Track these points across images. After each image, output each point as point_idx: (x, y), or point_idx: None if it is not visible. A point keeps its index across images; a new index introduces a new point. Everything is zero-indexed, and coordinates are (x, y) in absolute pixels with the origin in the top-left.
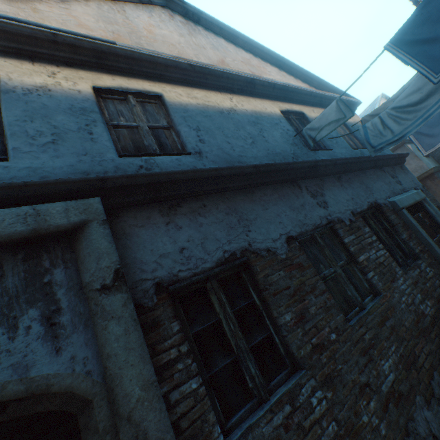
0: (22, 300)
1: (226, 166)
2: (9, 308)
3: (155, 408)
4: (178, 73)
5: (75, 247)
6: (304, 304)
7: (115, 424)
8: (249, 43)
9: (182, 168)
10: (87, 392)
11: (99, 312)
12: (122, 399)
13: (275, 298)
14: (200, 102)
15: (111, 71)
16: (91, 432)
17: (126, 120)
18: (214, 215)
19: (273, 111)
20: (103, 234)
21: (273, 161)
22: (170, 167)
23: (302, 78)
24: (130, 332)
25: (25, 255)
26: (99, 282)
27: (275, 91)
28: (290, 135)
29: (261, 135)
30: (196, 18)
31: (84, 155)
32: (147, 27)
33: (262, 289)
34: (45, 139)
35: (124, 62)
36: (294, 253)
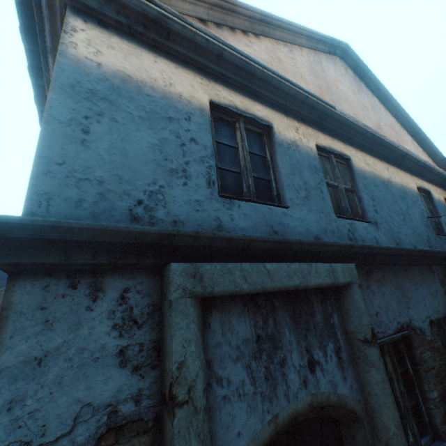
0: (325, 334)
1: (391, 240)
2: (321, 338)
3: (403, 443)
4: (361, 139)
5: (339, 299)
6: (442, 386)
7: (374, 443)
8: (396, 108)
9: (368, 236)
10: (360, 414)
11: (361, 357)
12: (381, 428)
13: (427, 374)
14: (371, 169)
15: (323, 130)
16: (357, 441)
17: (330, 179)
18: (389, 287)
19: (412, 187)
20: (360, 296)
21: (416, 241)
22: (362, 234)
23: (428, 152)
24: (384, 381)
25: (320, 298)
26: (361, 334)
27: (415, 166)
28: (424, 216)
29: (407, 211)
30: (361, 74)
31: (321, 212)
32: (334, 81)
33: (417, 363)
34: (302, 194)
35: (333, 124)
36: (434, 337)
